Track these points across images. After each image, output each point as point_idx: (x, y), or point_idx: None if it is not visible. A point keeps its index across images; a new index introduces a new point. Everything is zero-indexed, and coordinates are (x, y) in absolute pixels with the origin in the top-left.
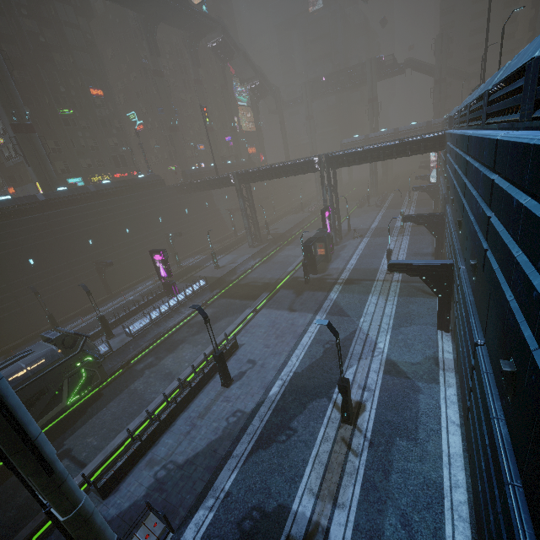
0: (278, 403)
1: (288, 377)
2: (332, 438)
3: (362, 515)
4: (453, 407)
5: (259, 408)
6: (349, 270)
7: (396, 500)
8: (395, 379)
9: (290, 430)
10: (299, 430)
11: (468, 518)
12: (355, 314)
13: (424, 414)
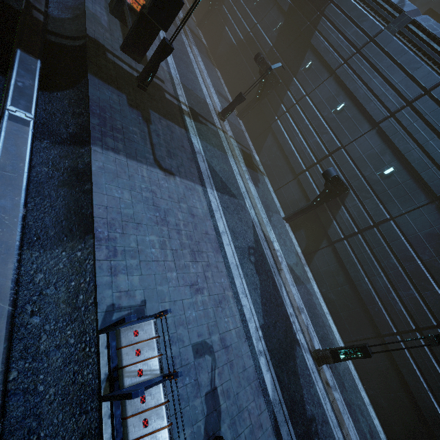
0: (285, 400)
1: (262, 343)
2: (324, 390)
3: (360, 436)
4: (322, 300)
5: (282, 437)
6: (180, 84)
7: (354, 402)
8: (301, 288)
9: (313, 423)
10: (315, 413)
11: (358, 377)
12: (238, 193)
13: (322, 316)
